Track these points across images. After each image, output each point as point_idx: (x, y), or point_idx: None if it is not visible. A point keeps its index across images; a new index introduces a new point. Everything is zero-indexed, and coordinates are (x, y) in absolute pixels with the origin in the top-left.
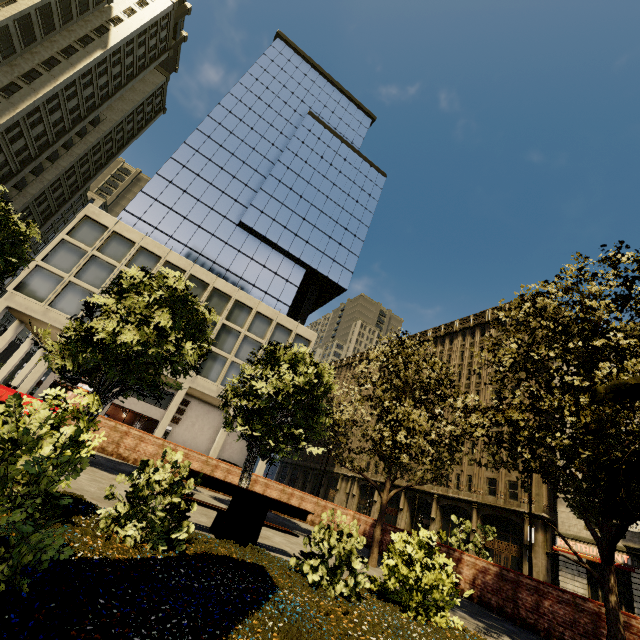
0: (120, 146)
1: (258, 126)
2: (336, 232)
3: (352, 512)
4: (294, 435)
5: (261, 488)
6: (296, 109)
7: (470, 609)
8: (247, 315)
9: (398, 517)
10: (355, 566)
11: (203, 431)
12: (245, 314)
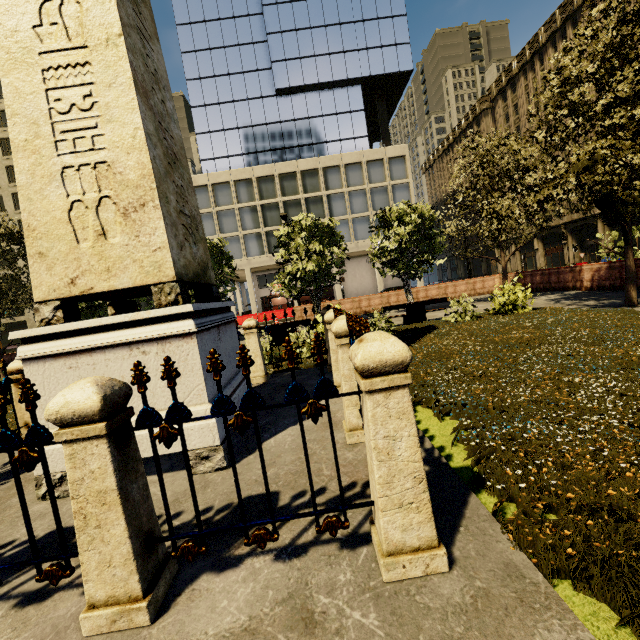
0: None
1: None
2: (365, 7)
3: (498, 276)
4: (424, 260)
5: (423, 293)
6: None
7: (580, 296)
8: (339, 174)
9: (564, 251)
10: (468, 309)
11: (364, 276)
12: (337, 175)
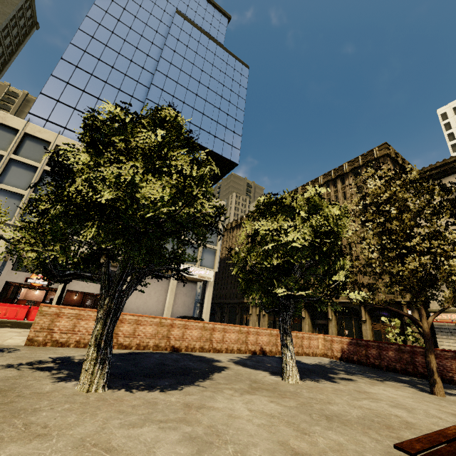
0: (3, 63)
1: (135, 26)
2: (221, 117)
3: (321, 335)
4: (334, 285)
5: (253, 337)
6: (164, 9)
7: None
8: None
9: (302, 323)
10: None
11: (151, 296)
12: None
